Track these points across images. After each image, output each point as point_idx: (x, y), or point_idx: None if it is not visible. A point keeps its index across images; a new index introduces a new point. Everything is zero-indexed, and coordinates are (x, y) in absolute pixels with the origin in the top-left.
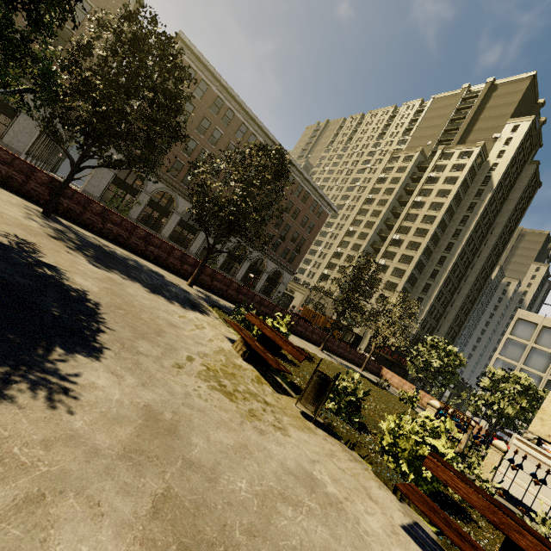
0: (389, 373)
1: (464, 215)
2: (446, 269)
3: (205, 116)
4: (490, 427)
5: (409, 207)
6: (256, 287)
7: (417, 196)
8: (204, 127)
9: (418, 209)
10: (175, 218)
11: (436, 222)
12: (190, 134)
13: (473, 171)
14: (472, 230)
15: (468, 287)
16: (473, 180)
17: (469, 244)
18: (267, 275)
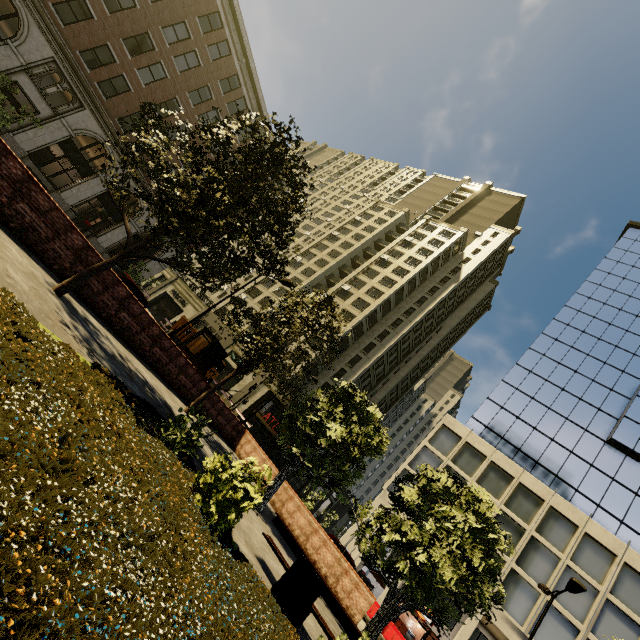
0: (252, 443)
1: (423, 296)
2: (385, 346)
3: None
4: (389, 599)
5: (373, 262)
6: (104, 238)
7: (385, 254)
8: None
9: (382, 267)
10: None
11: (394, 287)
12: None
13: (447, 255)
14: (425, 314)
15: (396, 382)
16: (444, 264)
17: (416, 330)
18: (134, 231)
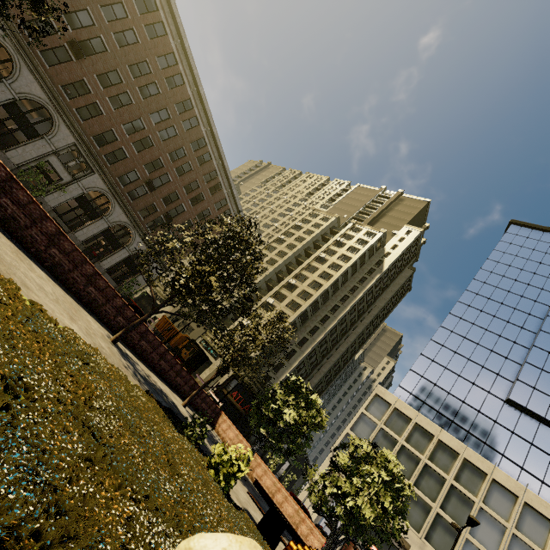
0: (227, 422)
1: (355, 285)
2: (326, 328)
3: (122, 2)
4: (332, 535)
5: (313, 259)
6: (105, 262)
7: (322, 252)
8: (115, 14)
9: (320, 264)
10: (1, 91)
11: (331, 280)
12: (88, 4)
13: (372, 251)
14: (357, 300)
15: (338, 356)
16: (369, 258)
17: (351, 313)
18: (127, 254)
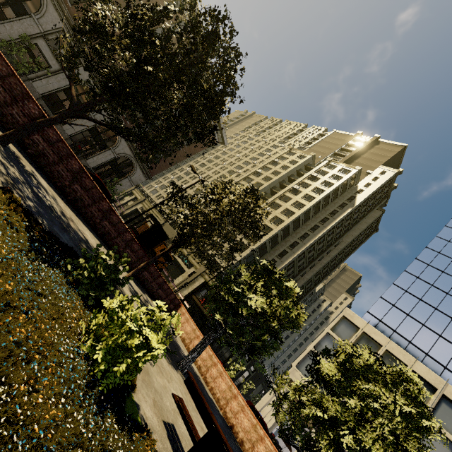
0: (185, 315)
1: (326, 217)
2: (295, 253)
3: None
4: None
5: (287, 190)
6: (91, 160)
7: (296, 185)
8: None
9: (293, 194)
10: None
11: (303, 209)
12: None
13: (345, 186)
14: (327, 230)
15: (302, 283)
16: (342, 193)
17: (320, 242)
18: (113, 156)
